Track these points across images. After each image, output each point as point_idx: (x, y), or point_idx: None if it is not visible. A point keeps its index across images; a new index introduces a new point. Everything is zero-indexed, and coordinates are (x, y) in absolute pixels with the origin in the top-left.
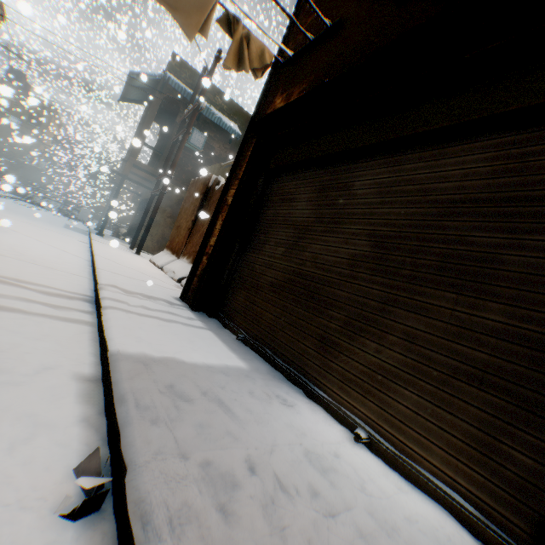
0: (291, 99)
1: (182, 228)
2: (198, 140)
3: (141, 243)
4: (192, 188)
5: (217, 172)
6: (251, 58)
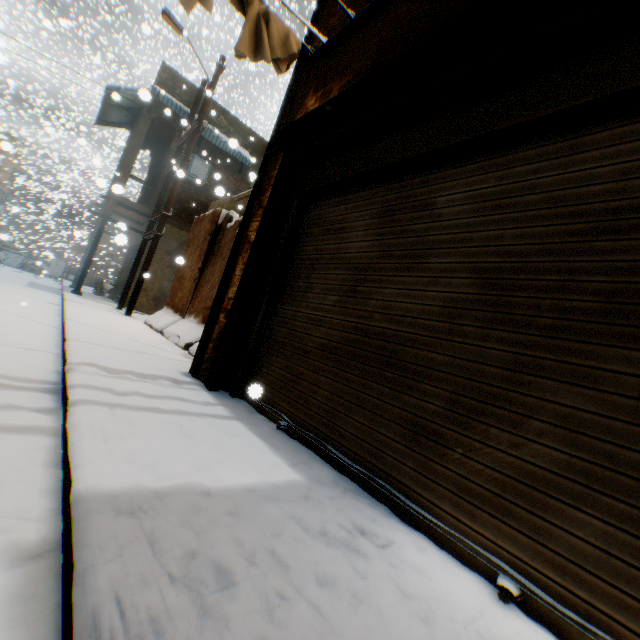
0: (330, 97)
1: (186, 279)
2: (201, 169)
3: (133, 300)
4: (196, 228)
5: (227, 207)
6: (272, 44)
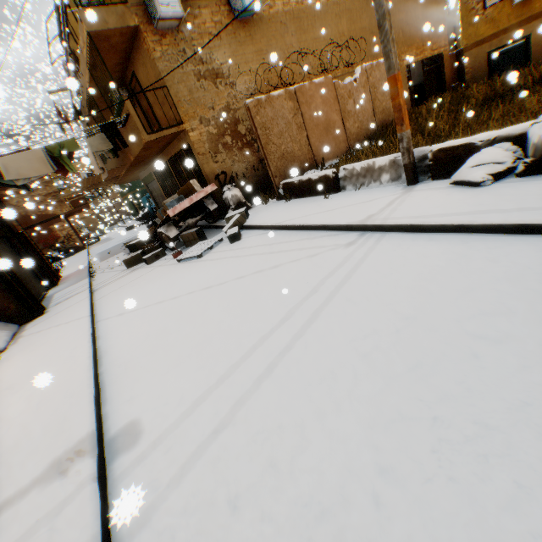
0: None
1: None
2: None
3: None
4: None
5: None
6: None
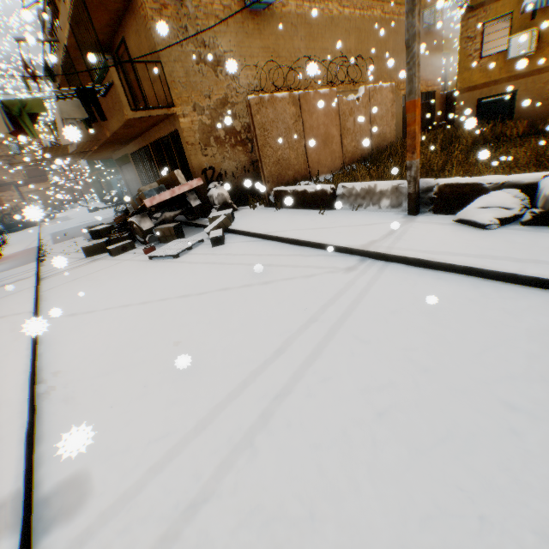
0: None
1: None
2: None
3: None
4: None
5: None
6: None
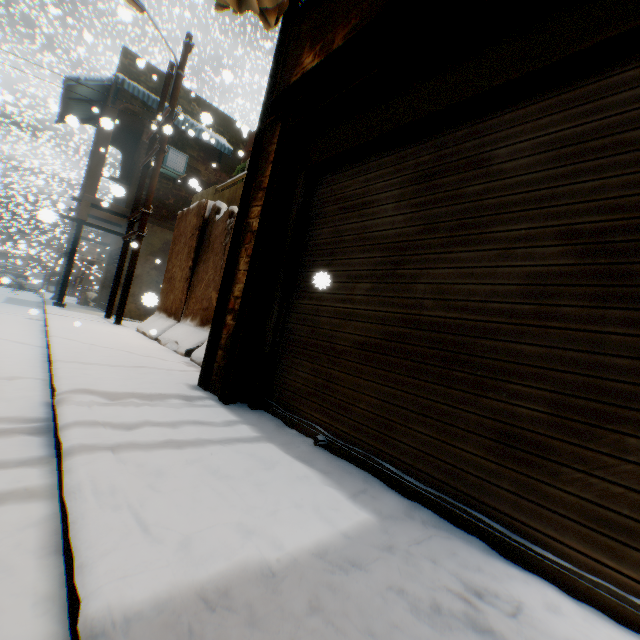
0: (332, 49)
1: (177, 280)
2: (177, 162)
3: (121, 308)
4: (181, 224)
5: (212, 198)
6: None
